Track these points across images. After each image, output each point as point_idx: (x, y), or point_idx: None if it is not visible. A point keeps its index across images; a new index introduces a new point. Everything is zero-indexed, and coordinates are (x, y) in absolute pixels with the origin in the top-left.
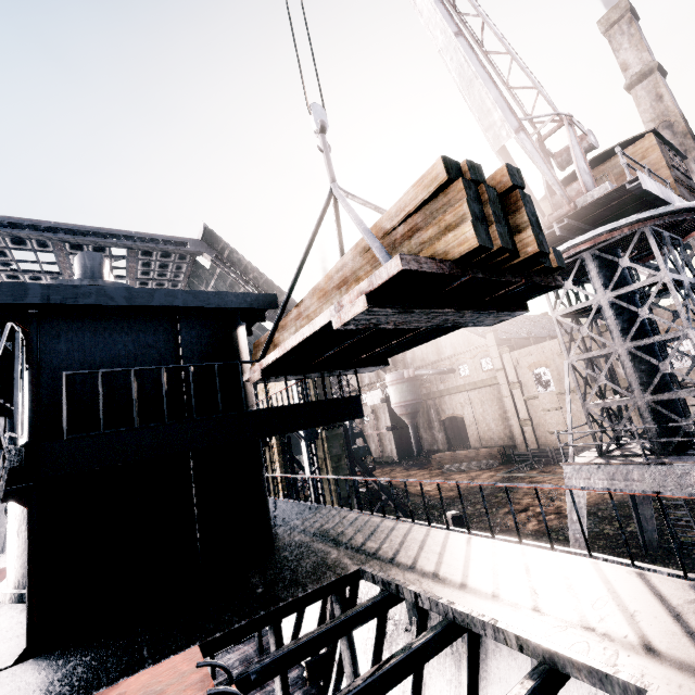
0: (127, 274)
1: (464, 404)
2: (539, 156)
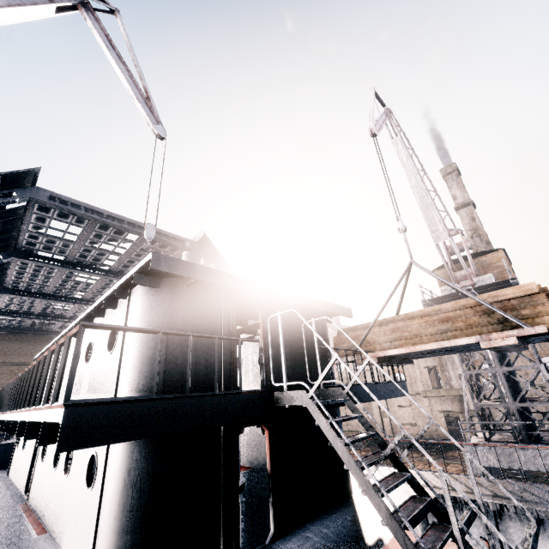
0: (125, 252)
1: None
2: (457, 252)
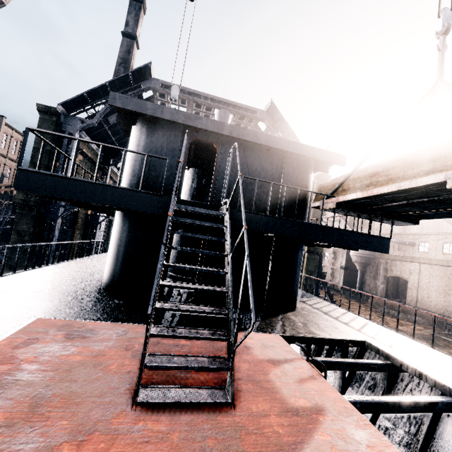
0: None
1: (412, 271)
2: None
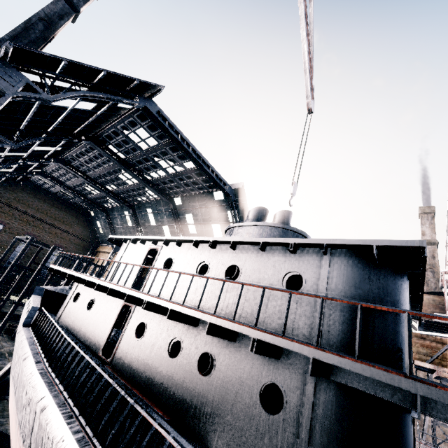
0: (173, 173)
1: None
2: None
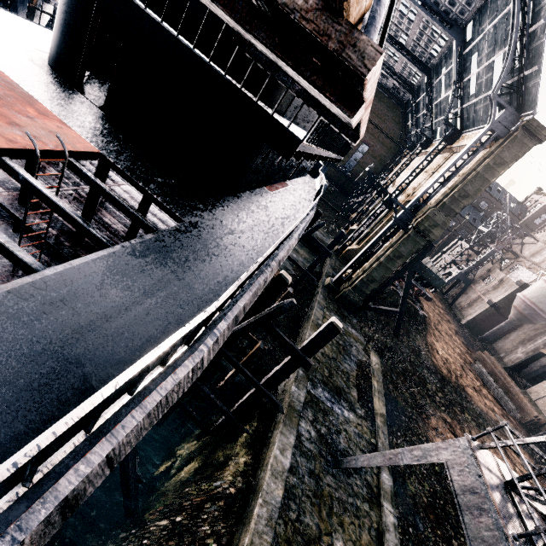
0: None
1: None
2: None
